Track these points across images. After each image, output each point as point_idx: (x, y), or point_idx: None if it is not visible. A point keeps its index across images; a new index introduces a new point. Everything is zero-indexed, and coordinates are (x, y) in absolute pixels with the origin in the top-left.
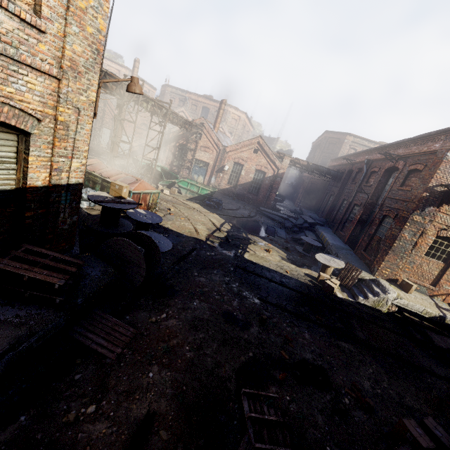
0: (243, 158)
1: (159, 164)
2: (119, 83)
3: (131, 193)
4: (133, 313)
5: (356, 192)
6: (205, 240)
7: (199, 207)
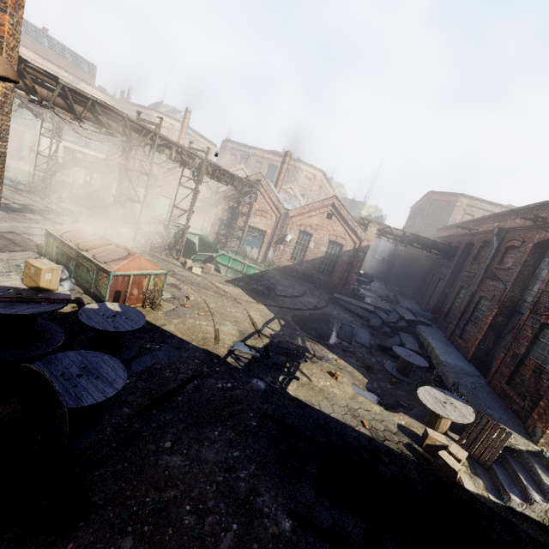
0: (312, 225)
1: (200, 232)
2: (120, 118)
3: (110, 275)
4: None
5: (483, 277)
6: (225, 356)
7: (240, 292)
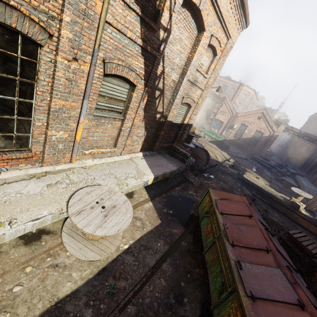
0: (248, 122)
1: None
2: None
3: None
4: (198, 177)
5: None
6: (221, 163)
7: (215, 146)
